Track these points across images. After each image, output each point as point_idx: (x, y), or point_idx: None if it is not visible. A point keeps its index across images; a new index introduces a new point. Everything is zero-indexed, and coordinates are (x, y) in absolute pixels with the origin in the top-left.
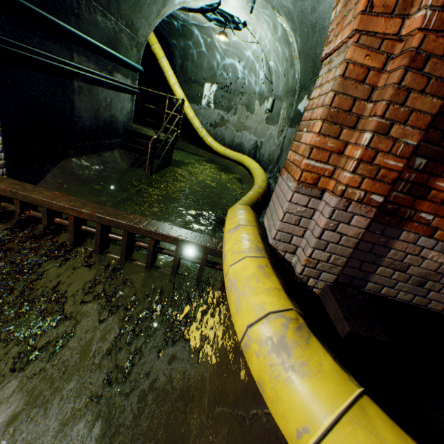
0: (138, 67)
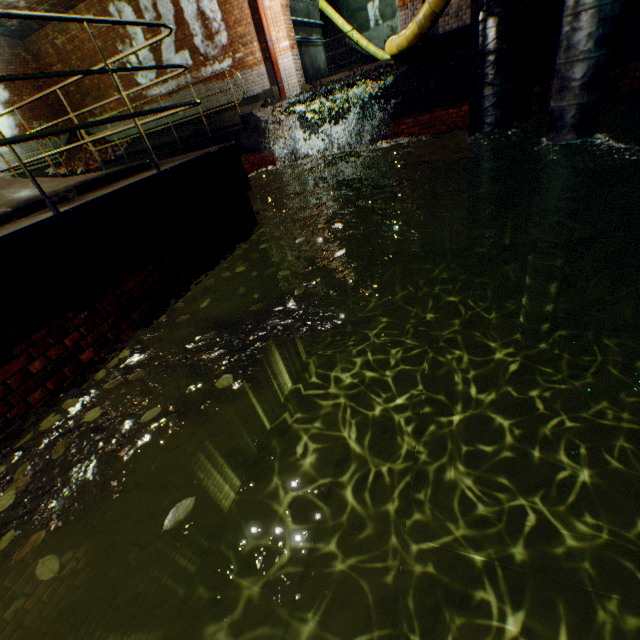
0: (321, 24)
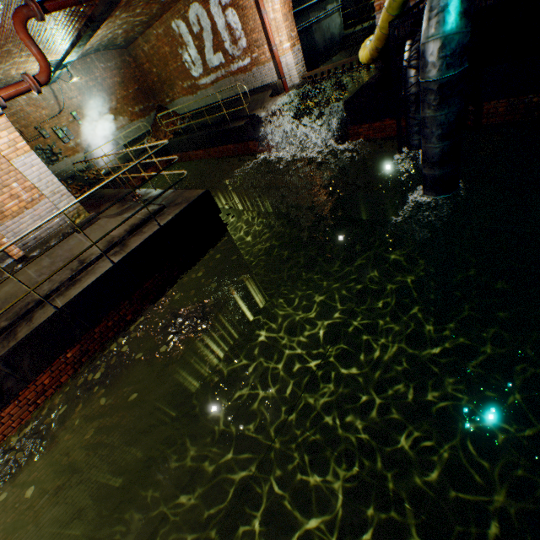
0: None
